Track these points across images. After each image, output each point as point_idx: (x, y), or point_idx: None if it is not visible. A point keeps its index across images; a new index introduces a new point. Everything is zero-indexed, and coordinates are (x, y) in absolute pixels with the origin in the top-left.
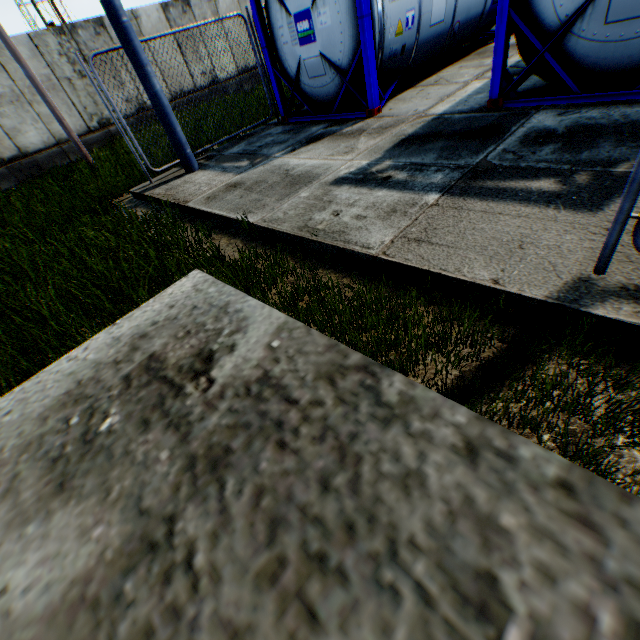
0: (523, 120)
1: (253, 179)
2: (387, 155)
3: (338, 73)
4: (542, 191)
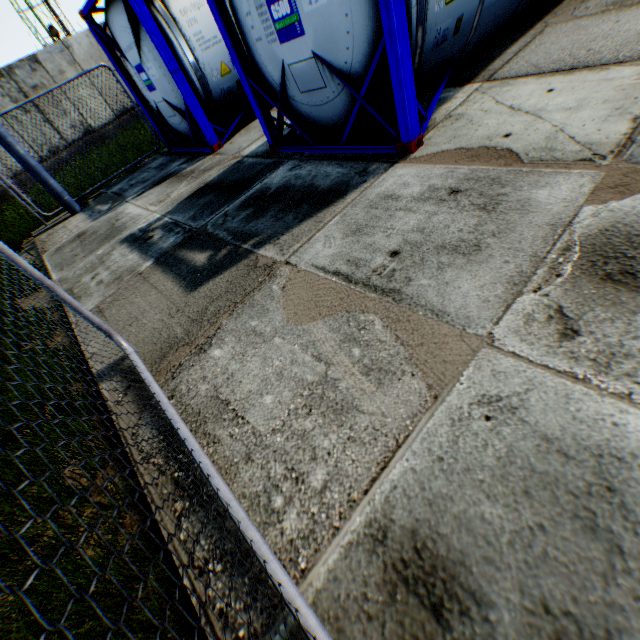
0: (270, 173)
1: (95, 229)
2: (174, 209)
3: (181, 115)
4: (194, 265)
